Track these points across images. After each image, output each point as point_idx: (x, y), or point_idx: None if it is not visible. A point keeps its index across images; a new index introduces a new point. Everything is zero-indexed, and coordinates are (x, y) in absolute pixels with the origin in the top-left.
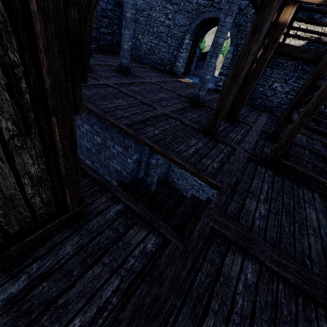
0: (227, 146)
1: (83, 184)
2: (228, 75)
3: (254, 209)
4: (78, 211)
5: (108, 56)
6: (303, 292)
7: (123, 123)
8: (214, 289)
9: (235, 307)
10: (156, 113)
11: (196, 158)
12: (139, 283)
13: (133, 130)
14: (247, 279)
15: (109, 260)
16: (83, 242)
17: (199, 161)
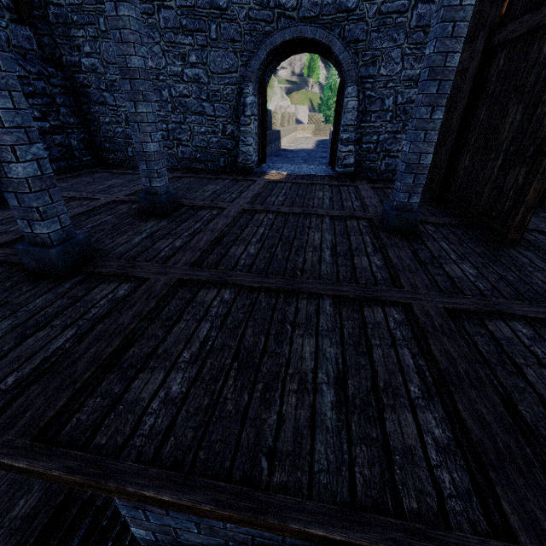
0: None
1: None
2: (359, 140)
3: None
4: None
5: (78, 182)
6: None
7: None
8: None
9: None
10: (447, 330)
11: None
12: None
13: None
14: None
15: None
16: None
17: None
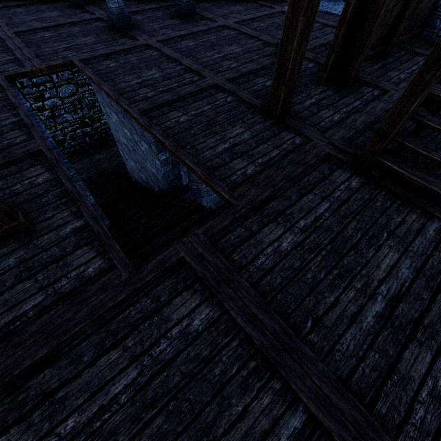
0: (296, 137)
1: (52, 195)
2: None
3: (271, 240)
4: (18, 226)
5: None
6: (266, 357)
7: (138, 109)
8: (140, 326)
9: (153, 349)
10: (199, 86)
11: (224, 158)
12: (61, 304)
13: (146, 119)
14: (190, 326)
15: (43, 277)
16: (26, 257)
17: (226, 163)
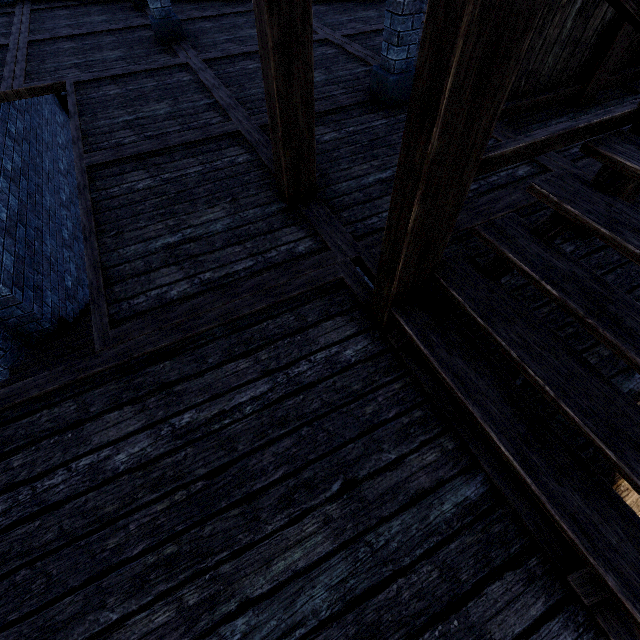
0: (305, 239)
1: None
2: None
3: (104, 441)
4: None
5: None
6: None
7: (89, 162)
8: None
9: None
10: (208, 133)
11: (152, 262)
12: None
13: (86, 179)
14: None
15: None
16: None
17: (148, 272)
